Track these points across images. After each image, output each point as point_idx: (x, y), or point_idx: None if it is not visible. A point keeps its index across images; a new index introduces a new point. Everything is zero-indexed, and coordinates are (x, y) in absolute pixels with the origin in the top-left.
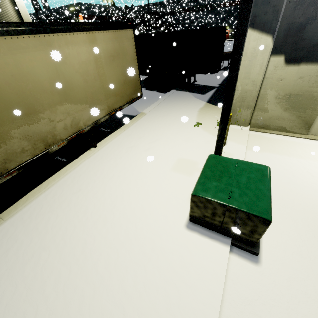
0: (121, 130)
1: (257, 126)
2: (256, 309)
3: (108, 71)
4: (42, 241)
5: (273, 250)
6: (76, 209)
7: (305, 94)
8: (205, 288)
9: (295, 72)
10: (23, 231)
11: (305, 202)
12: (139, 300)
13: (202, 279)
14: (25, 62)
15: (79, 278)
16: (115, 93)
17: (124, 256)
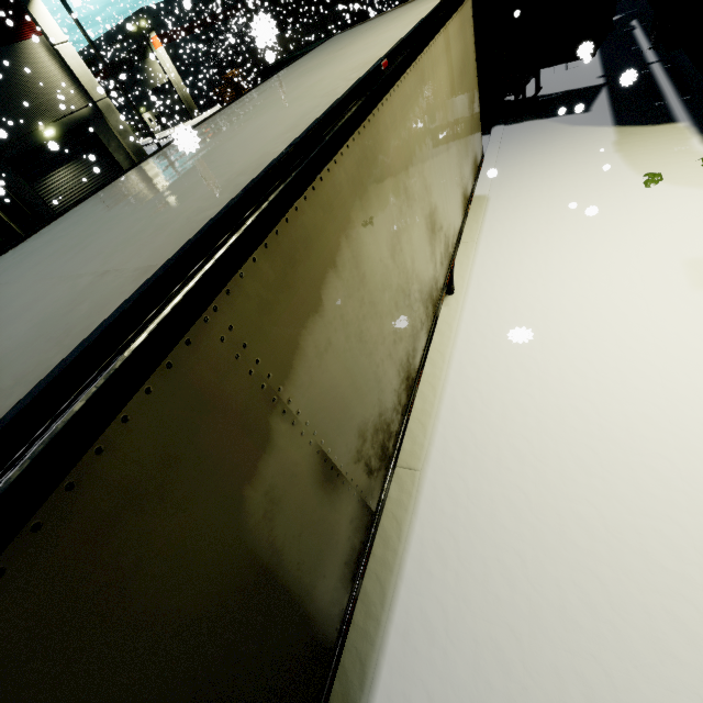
0: (471, 245)
1: None
2: None
3: (459, 112)
4: (549, 488)
5: None
6: (553, 417)
7: None
8: None
9: None
10: (484, 480)
11: None
12: None
13: None
14: (411, 131)
15: None
16: (466, 161)
17: None
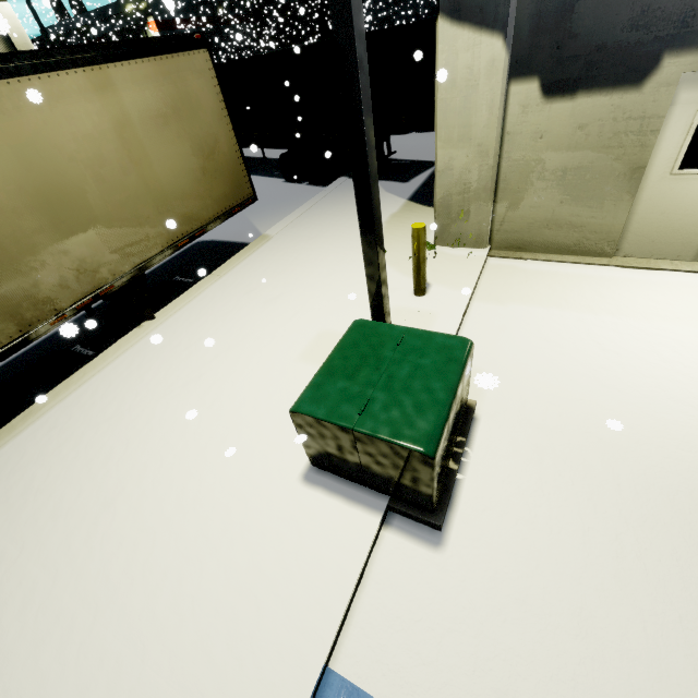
0: (213, 278)
1: (506, 246)
2: (413, 640)
3: (155, 151)
4: (12, 524)
5: (477, 518)
6: (89, 454)
7: (598, 165)
8: (313, 602)
9: (568, 116)
10: None
11: (571, 411)
12: (178, 631)
13: (311, 584)
14: None
15: (70, 593)
16: (182, 198)
17: (167, 545)
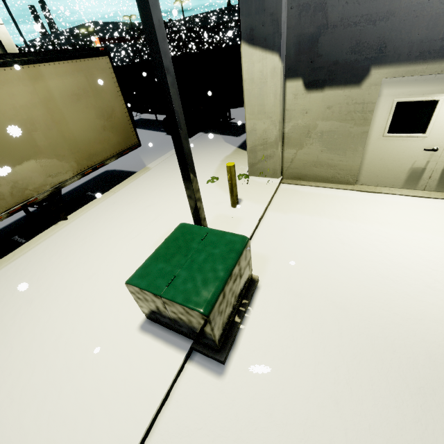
0: (109, 194)
1: (291, 177)
2: (194, 443)
3: (70, 115)
4: None
5: (249, 355)
6: (4, 310)
7: (340, 130)
8: (130, 416)
9: (321, 101)
10: None
11: (318, 283)
12: (35, 438)
13: (131, 403)
14: None
15: None
16: (88, 144)
17: (41, 374)
